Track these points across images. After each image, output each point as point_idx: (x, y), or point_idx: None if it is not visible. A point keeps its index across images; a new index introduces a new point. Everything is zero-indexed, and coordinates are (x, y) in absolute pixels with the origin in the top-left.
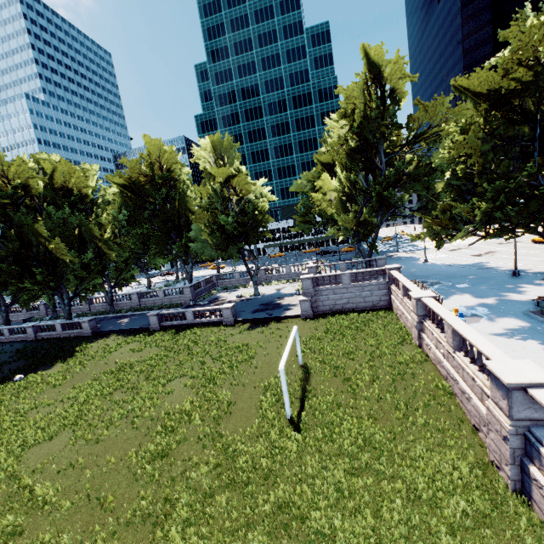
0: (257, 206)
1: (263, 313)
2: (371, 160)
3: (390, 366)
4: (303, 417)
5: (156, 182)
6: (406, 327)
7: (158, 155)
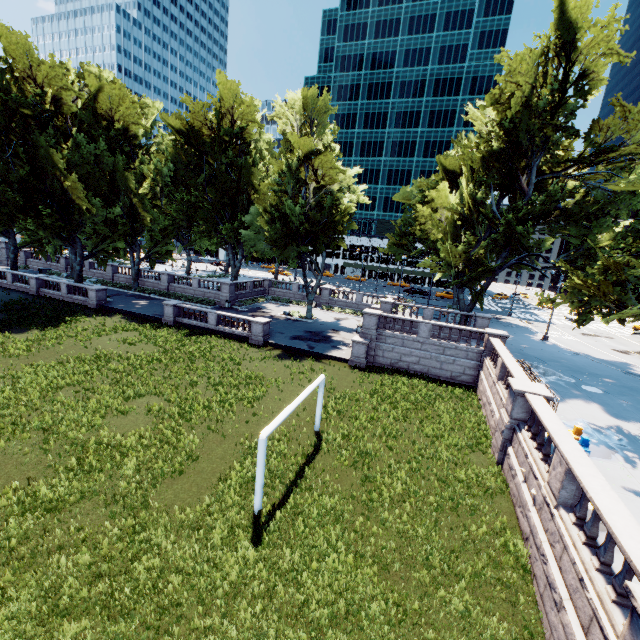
0: (338, 203)
1: (303, 342)
2: (514, 174)
3: (442, 481)
4: (275, 521)
5: (222, 138)
6: (487, 425)
7: (232, 102)
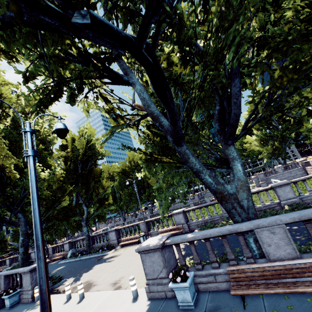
0: None
1: None
2: (270, 124)
3: None
4: None
5: None
6: None
7: None
